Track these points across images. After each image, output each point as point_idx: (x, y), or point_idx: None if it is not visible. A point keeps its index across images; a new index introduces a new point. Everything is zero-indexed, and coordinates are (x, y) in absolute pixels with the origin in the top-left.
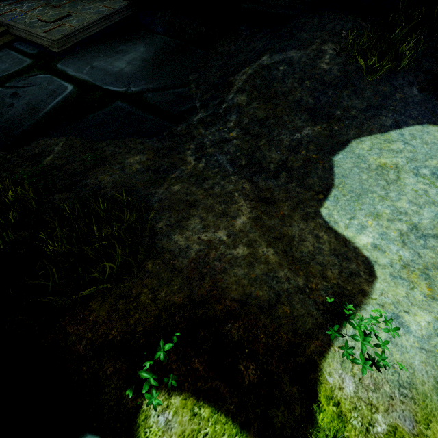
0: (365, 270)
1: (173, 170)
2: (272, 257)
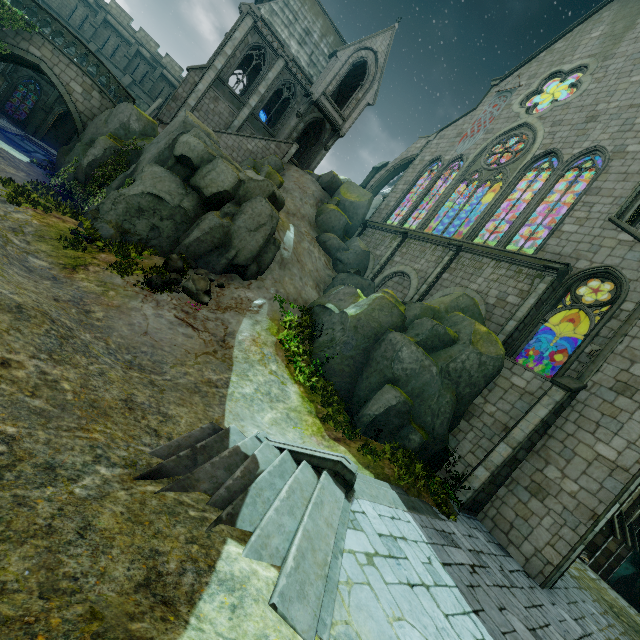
0: None
1: None
2: None
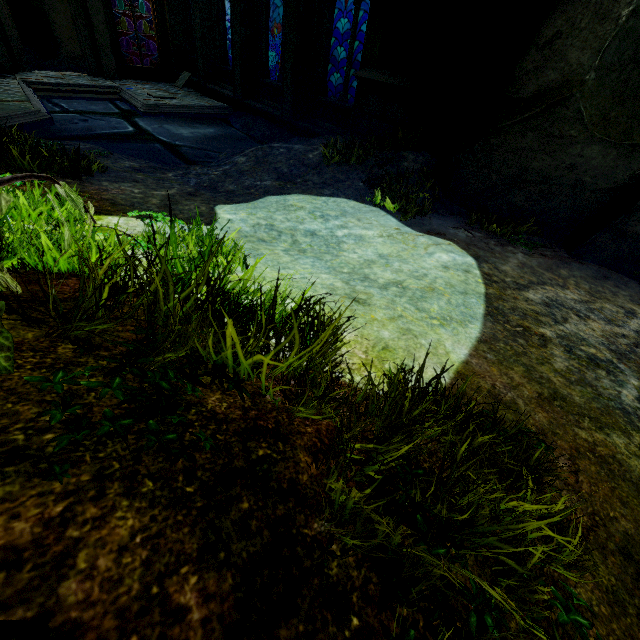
0: (207, 222)
1: (150, 173)
2: (154, 202)
